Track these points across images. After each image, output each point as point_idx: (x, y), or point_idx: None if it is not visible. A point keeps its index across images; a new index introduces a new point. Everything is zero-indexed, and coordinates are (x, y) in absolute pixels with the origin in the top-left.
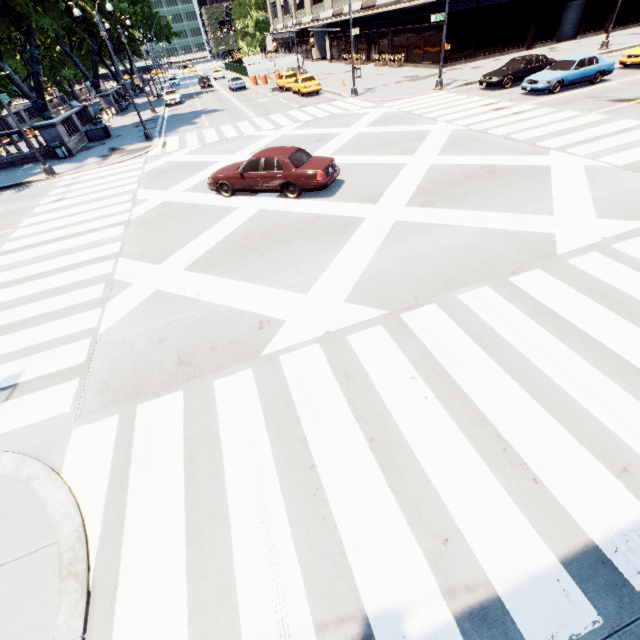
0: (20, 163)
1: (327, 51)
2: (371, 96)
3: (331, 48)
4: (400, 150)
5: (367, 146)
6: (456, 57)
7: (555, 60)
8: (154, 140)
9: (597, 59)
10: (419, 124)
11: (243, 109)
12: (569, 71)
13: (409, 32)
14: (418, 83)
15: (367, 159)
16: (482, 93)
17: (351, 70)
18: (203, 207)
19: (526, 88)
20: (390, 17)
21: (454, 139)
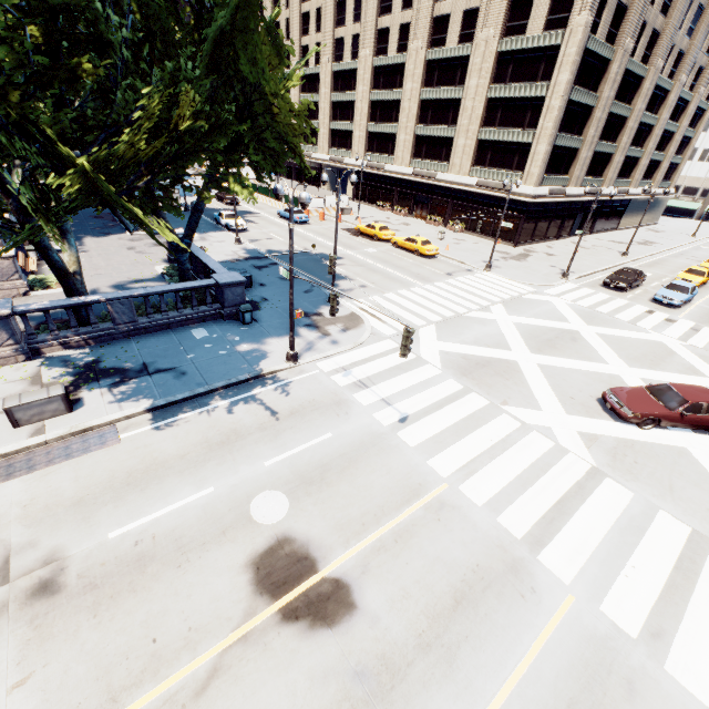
0: (177, 325)
1: (348, 190)
2: (507, 274)
3: (355, 189)
4: (683, 367)
5: (641, 356)
6: (523, 240)
7: (645, 274)
8: (341, 303)
9: (695, 287)
10: (633, 329)
11: (372, 262)
12: (688, 295)
13: (475, 209)
14: (530, 265)
15: (678, 378)
16: (614, 293)
17: (407, 223)
18: (643, 444)
19: (661, 301)
20: (452, 192)
21: (703, 358)
